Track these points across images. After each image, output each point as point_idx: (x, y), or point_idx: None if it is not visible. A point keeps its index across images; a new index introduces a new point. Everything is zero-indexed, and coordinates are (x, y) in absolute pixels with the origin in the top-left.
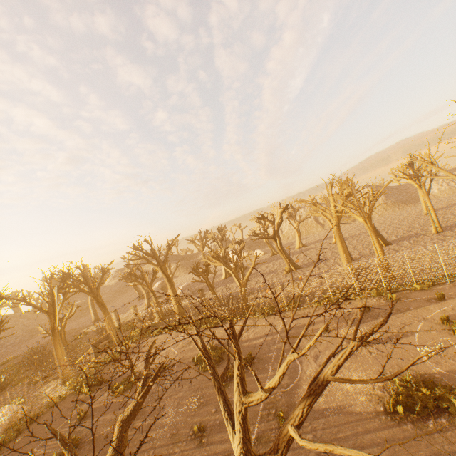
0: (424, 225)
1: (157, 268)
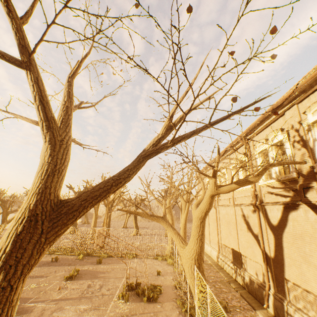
0: None
1: None
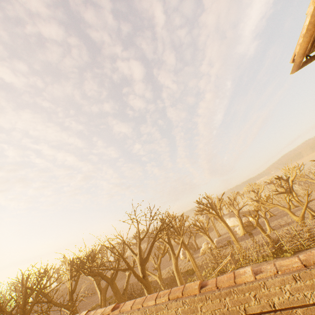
0: None
1: (216, 216)
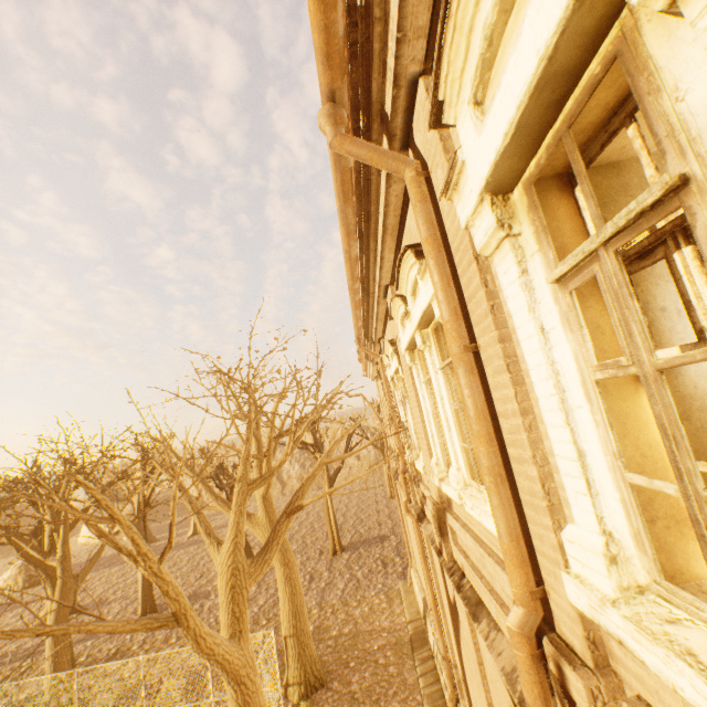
0: (356, 525)
1: None
